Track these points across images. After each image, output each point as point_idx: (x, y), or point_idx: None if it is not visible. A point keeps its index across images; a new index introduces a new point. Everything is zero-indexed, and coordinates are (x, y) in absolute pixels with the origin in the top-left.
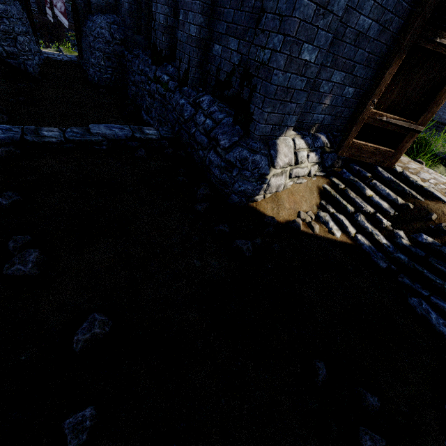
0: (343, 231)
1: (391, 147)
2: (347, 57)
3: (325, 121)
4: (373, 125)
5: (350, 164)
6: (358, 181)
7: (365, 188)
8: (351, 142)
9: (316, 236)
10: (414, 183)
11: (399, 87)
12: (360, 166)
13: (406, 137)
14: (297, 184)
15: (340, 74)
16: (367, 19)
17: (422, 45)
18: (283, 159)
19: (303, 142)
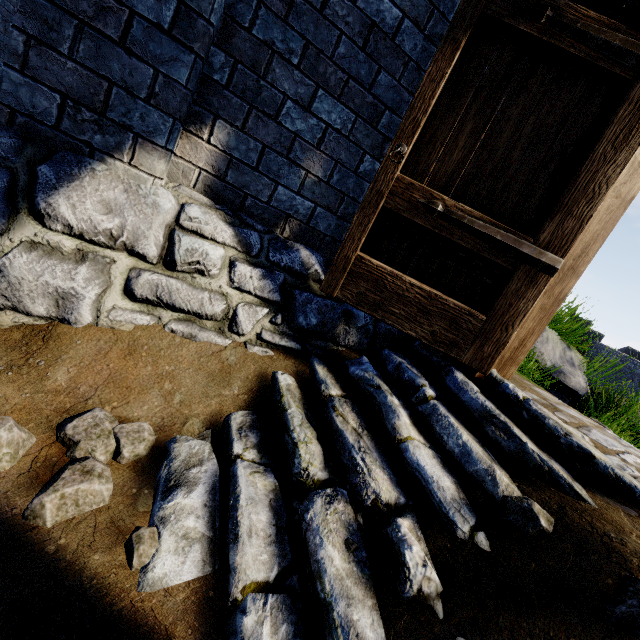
0: (219, 556)
1: (476, 306)
2: (351, 72)
3: (321, 224)
4: (413, 226)
5: (384, 350)
6: (382, 387)
7: (395, 411)
8: (354, 257)
9: (5, 536)
10: (564, 439)
11: (470, 131)
12: (414, 364)
13: (514, 279)
14: (173, 333)
15: (339, 108)
16: (388, 1)
17: (509, 22)
18: (87, 211)
19: (227, 229)
